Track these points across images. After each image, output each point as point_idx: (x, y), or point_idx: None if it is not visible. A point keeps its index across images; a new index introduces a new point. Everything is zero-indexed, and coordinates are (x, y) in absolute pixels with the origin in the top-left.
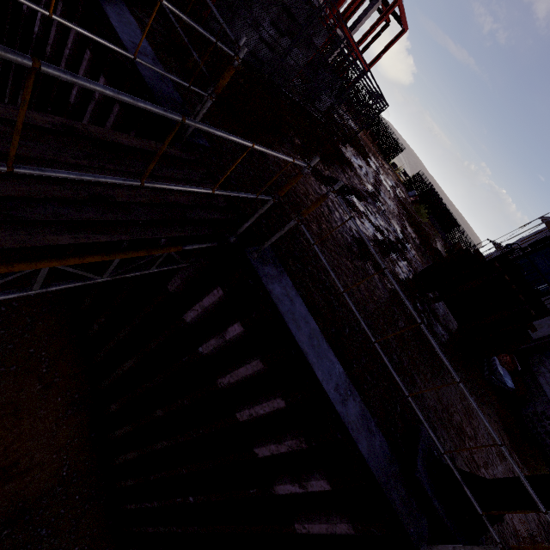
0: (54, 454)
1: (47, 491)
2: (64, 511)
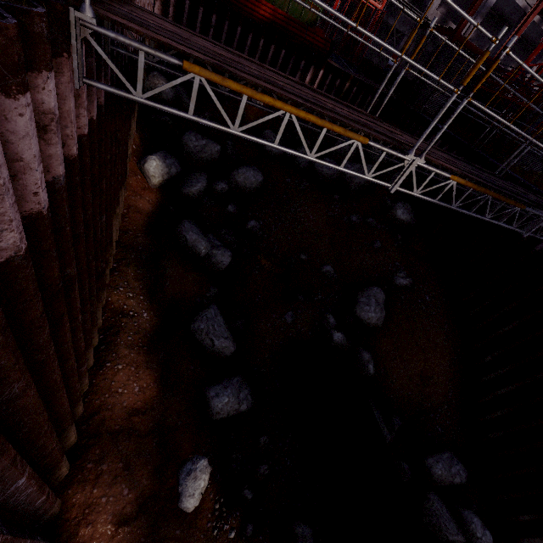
0: (446, 381)
1: (441, 403)
2: (448, 423)
